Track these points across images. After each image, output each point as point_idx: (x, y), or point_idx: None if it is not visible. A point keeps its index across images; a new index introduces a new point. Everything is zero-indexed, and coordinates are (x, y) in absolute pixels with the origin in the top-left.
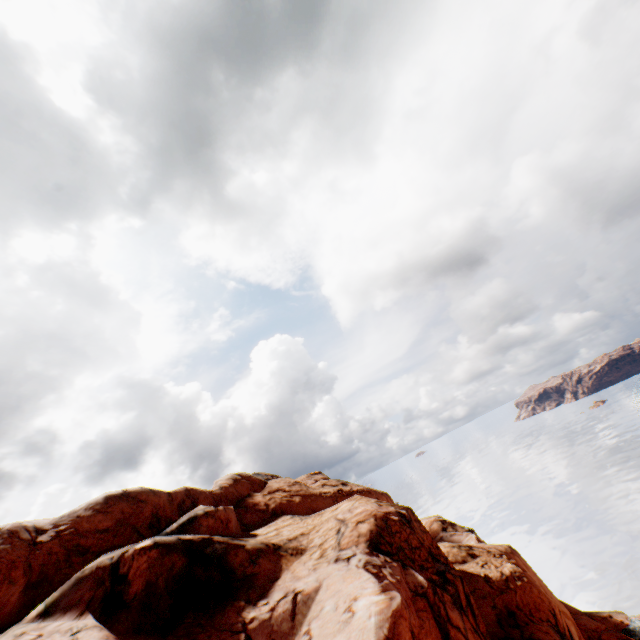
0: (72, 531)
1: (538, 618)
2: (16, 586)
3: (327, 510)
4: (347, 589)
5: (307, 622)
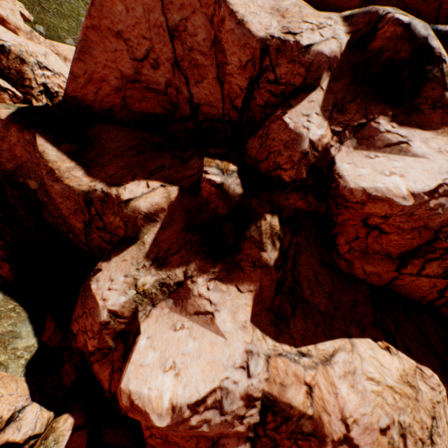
0: None
1: None
2: None
3: None
4: (412, 172)
5: (384, 155)
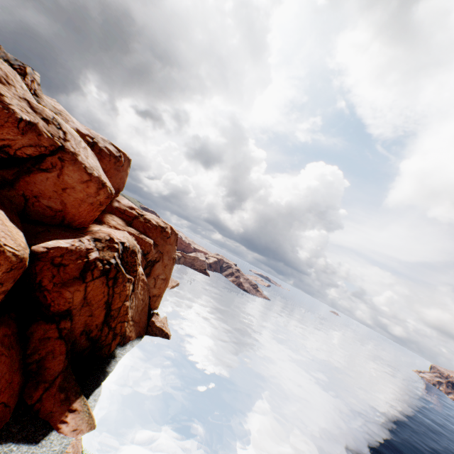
0: None
1: None
2: None
3: None
4: None
5: None
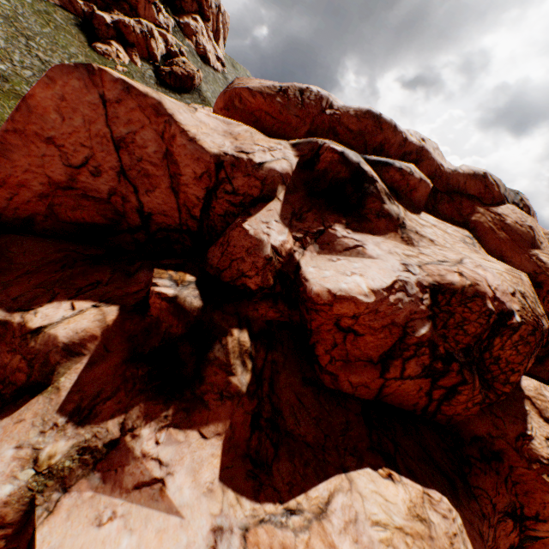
0: (337, 118)
1: (514, 491)
2: (304, 127)
3: (485, 256)
4: (370, 271)
5: (345, 258)
